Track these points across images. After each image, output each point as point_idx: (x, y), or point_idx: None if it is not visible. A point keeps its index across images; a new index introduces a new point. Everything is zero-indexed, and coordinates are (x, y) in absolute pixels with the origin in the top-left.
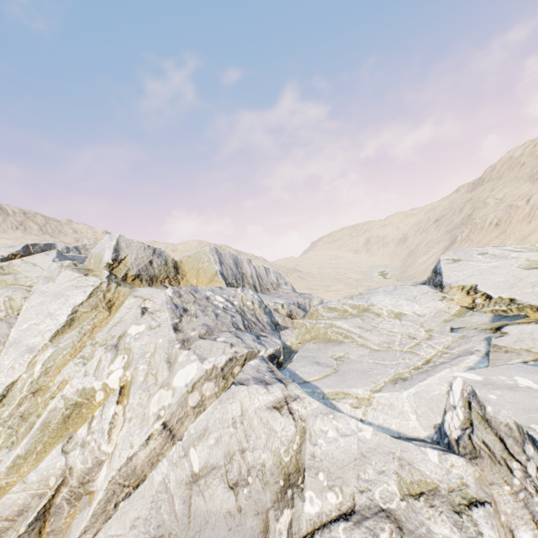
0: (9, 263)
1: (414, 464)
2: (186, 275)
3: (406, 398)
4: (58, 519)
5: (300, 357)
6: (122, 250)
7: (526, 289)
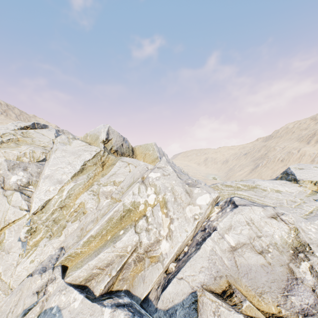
0: (27, 131)
1: None
2: (137, 156)
3: None
4: (127, 272)
5: None
6: (110, 134)
7: None
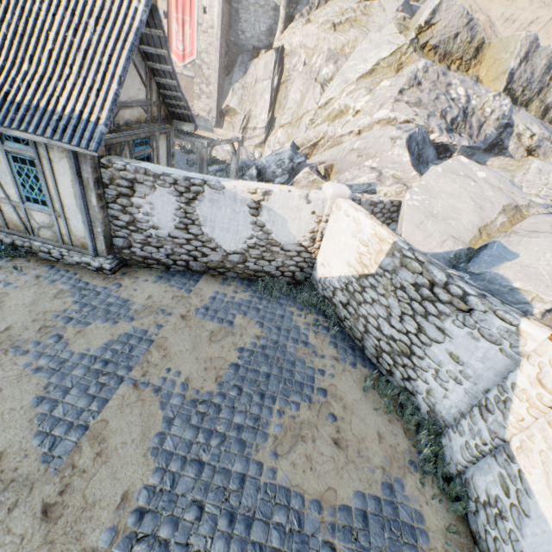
0: (370, 4)
1: (405, 173)
2: (481, 63)
3: None
4: (317, 152)
5: None
6: (438, 14)
7: None
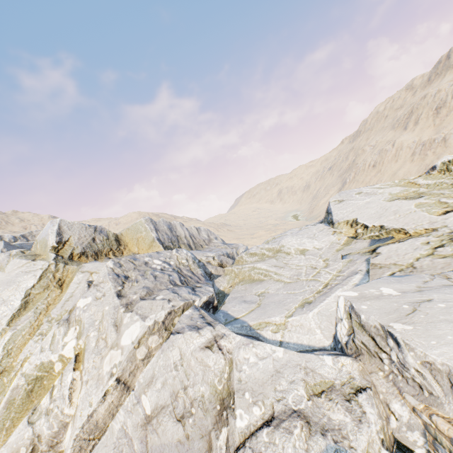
0: None
1: (315, 370)
2: (127, 245)
3: (312, 318)
4: None
5: (231, 299)
6: (65, 233)
7: (390, 217)
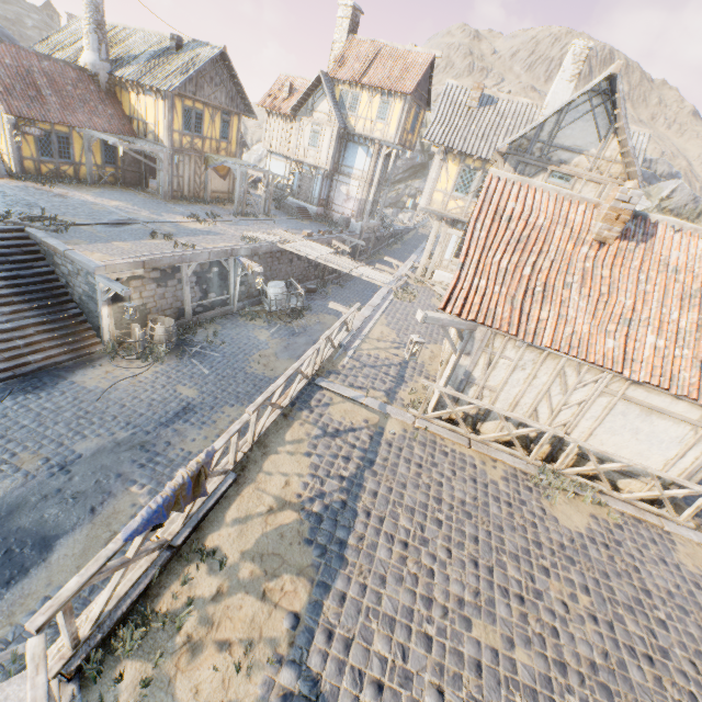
0: None
1: None
2: (701, 222)
3: None
4: None
5: None
6: (674, 193)
7: None
